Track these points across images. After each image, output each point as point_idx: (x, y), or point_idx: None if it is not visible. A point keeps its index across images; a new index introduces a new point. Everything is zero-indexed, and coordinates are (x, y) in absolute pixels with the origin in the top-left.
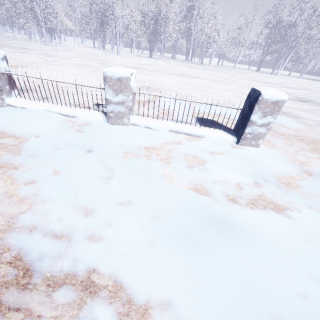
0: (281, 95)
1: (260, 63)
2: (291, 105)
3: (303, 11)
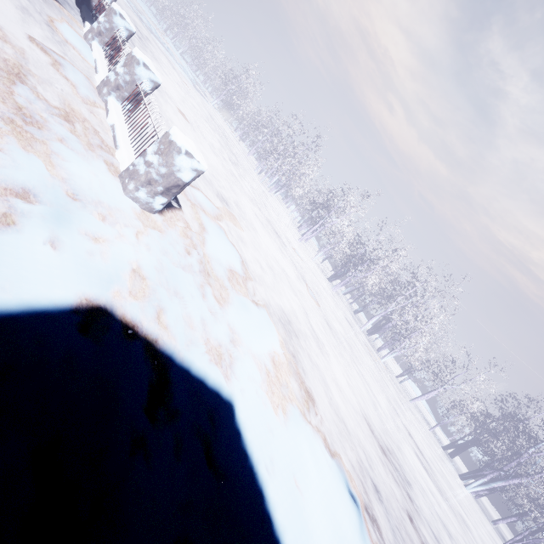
0: (180, 139)
1: (461, 448)
2: (345, 407)
3: None
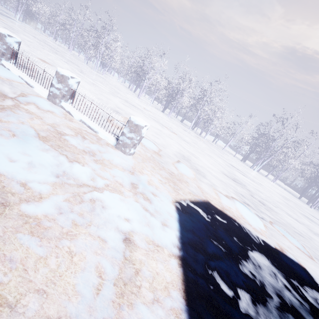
0: (140, 122)
1: (247, 156)
2: (217, 175)
3: (282, 133)
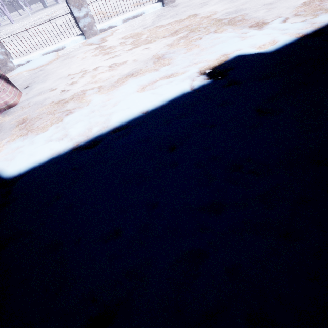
0: None
1: None
2: None
3: None
